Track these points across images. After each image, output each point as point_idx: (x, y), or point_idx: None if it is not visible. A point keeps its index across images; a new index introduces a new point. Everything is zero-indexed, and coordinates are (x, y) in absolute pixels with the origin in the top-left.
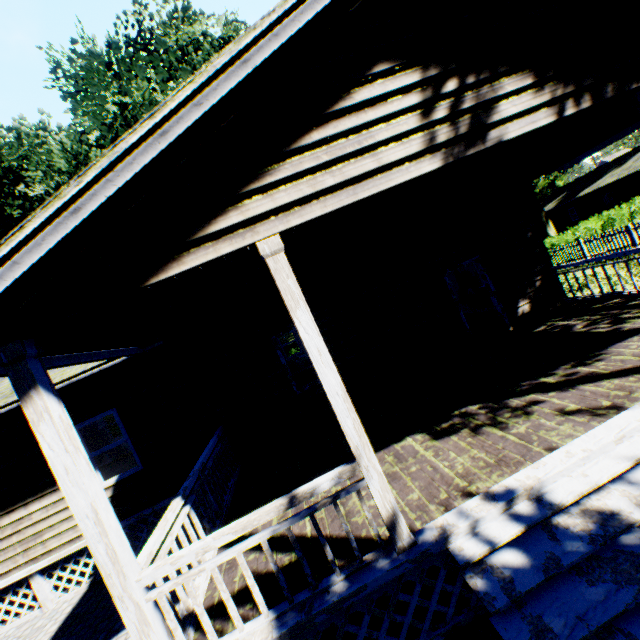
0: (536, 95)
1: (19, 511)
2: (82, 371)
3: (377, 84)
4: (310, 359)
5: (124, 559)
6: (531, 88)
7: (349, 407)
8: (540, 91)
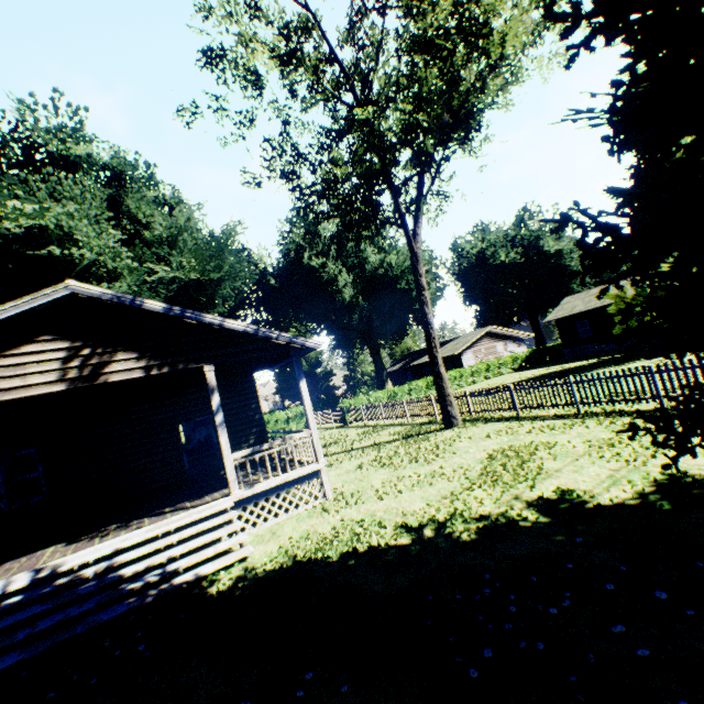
0: (138, 362)
1: None
2: None
3: (41, 344)
4: None
5: None
6: (136, 359)
7: None
8: (141, 361)
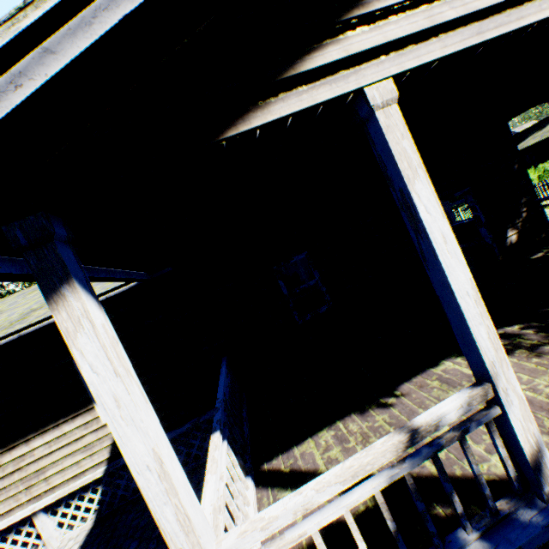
0: None
1: (20, 448)
2: None
3: None
4: (423, 251)
5: (198, 526)
6: None
7: (481, 311)
8: None
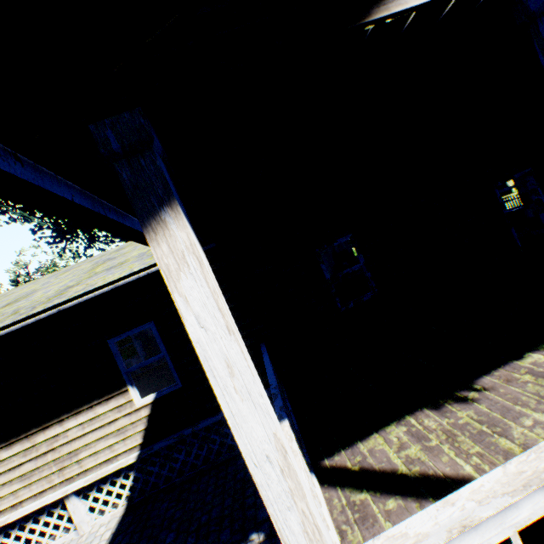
0: None
1: (54, 428)
2: (128, 274)
3: None
4: None
5: (327, 540)
6: None
7: None
8: None
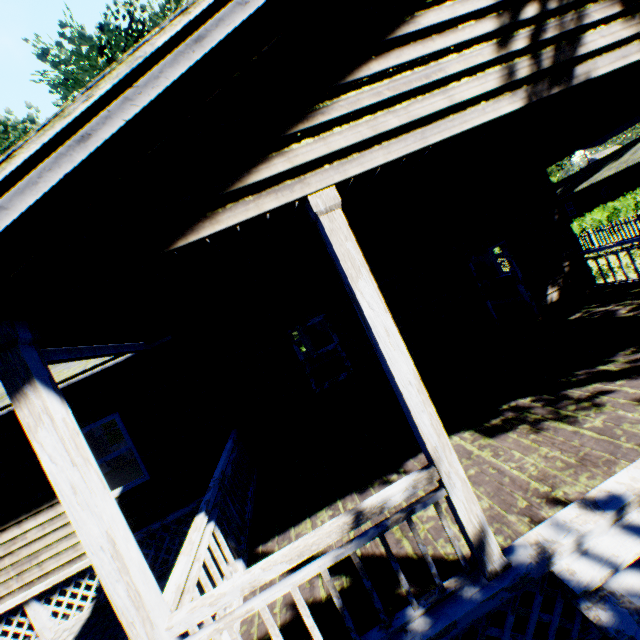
0: (626, 25)
1: (11, 530)
2: (81, 371)
3: (445, 6)
4: (373, 342)
5: (150, 601)
6: (620, 17)
7: (424, 399)
8: (631, 21)
